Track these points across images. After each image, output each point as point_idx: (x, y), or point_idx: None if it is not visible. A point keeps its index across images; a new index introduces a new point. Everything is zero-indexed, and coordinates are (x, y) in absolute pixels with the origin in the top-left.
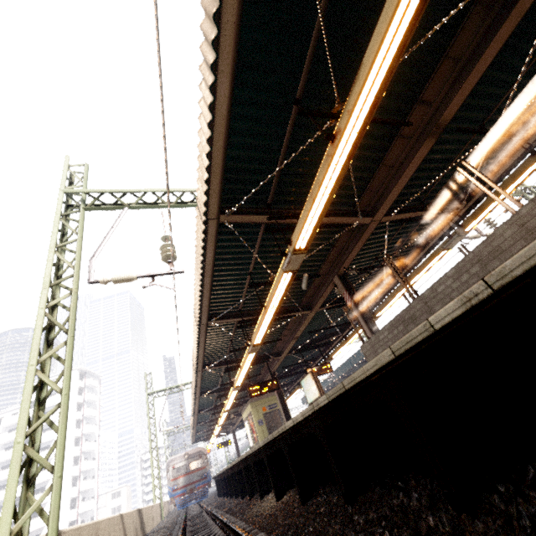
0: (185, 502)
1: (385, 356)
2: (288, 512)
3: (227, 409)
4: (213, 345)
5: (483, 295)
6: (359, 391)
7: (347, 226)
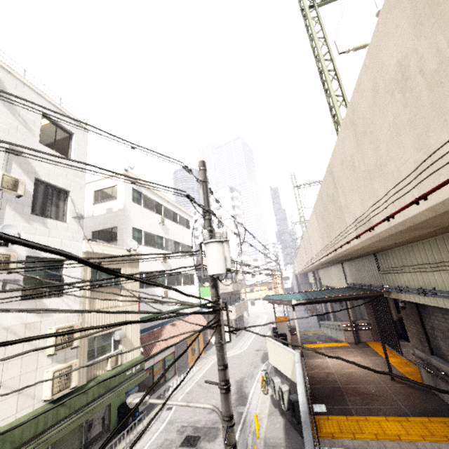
0: None
1: None
2: None
3: None
4: None
5: None
6: None
7: None
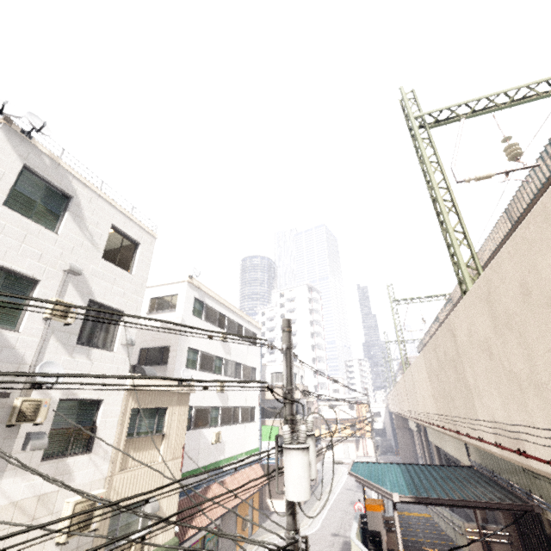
0: None
1: None
2: None
3: None
4: None
5: None
6: None
7: None
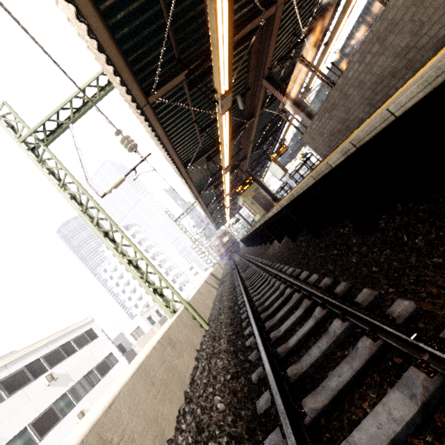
0: (230, 257)
1: (310, 181)
2: (287, 248)
3: (228, 207)
4: (197, 178)
5: (352, 150)
6: (303, 193)
7: (255, 30)
